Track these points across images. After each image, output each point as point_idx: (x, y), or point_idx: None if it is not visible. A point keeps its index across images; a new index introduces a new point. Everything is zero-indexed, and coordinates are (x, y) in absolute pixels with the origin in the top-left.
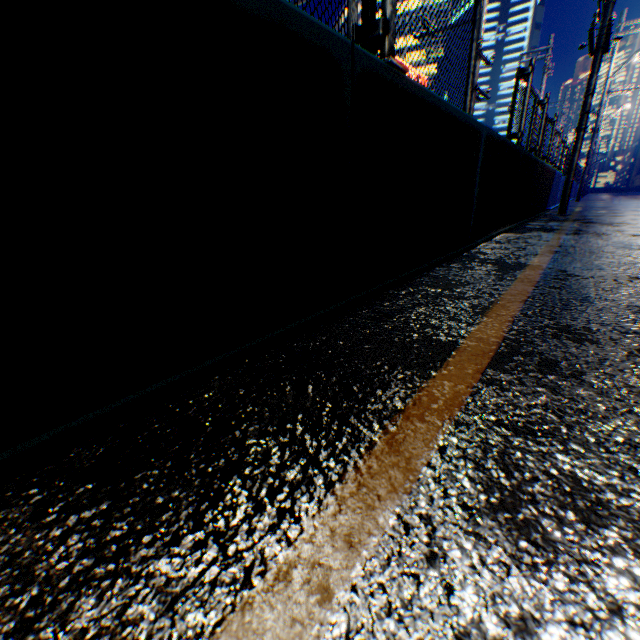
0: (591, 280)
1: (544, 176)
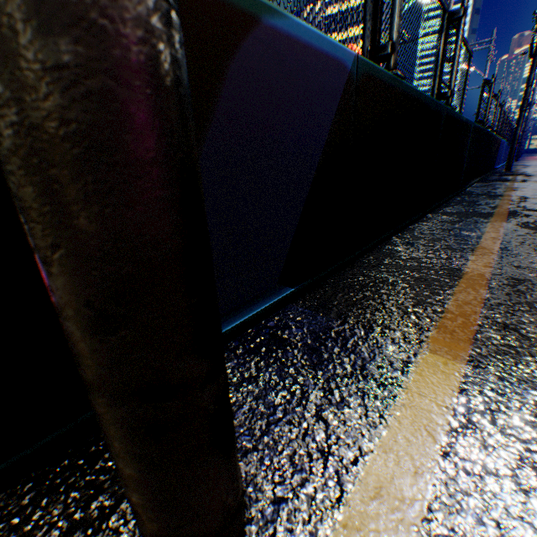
0: None
1: (495, 144)
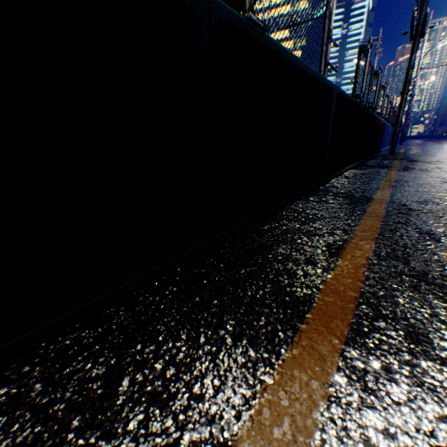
0: (430, 214)
1: (378, 127)
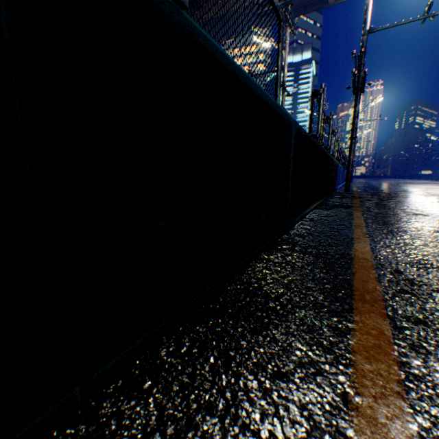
0: None
1: (333, 166)
